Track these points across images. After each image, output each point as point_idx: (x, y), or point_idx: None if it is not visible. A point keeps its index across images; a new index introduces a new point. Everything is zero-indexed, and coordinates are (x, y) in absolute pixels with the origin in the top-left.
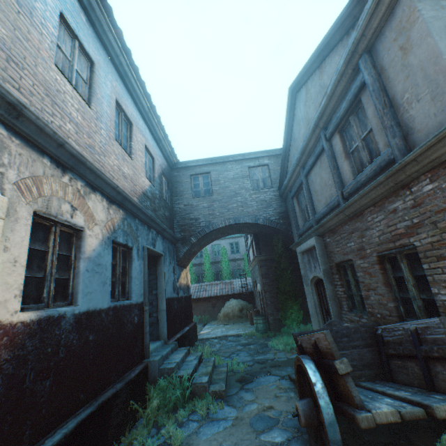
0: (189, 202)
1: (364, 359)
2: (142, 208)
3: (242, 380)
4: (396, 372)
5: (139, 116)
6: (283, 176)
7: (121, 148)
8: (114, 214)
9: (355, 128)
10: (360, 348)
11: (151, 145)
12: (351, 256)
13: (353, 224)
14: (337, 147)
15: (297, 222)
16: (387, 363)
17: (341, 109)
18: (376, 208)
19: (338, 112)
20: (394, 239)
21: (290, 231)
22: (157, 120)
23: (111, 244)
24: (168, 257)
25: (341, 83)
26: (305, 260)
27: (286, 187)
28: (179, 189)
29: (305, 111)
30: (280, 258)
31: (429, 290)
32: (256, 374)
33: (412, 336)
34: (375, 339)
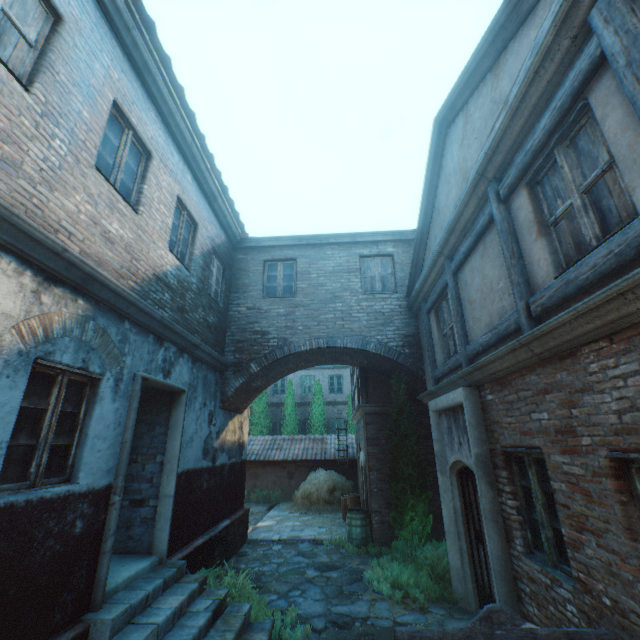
0: (255, 304)
1: None
2: (138, 301)
3: None
4: None
5: (173, 147)
6: (416, 275)
7: (110, 187)
8: (56, 305)
9: (568, 169)
10: None
11: (194, 202)
12: (540, 442)
13: (550, 373)
14: (522, 213)
15: (434, 355)
16: None
17: (536, 131)
18: (616, 345)
19: (529, 140)
20: None
21: (420, 369)
22: (208, 162)
23: (30, 366)
24: (202, 394)
25: (540, 75)
26: (443, 426)
27: (418, 293)
28: (243, 281)
29: (461, 157)
30: (400, 414)
31: None
32: None
33: None
34: None
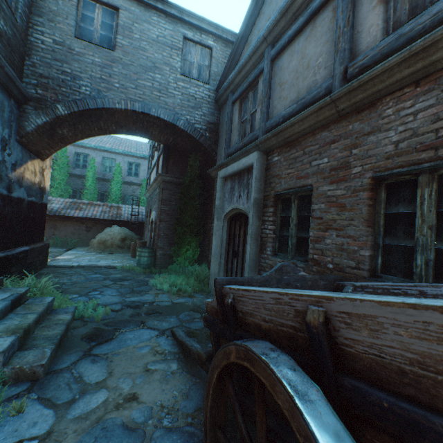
0: (65, 40)
1: None
2: None
3: (93, 338)
4: None
5: None
6: (230, 70)
7: None
8: None
9: None
10: None
11: None
12: (313, 180)
13: (343, 126)
14: None
15: (231, 138)
16: None
17: None
18: (421, 88)
19: None
20: (442, 143)
21: (214, 151)
22: None
23: None
24: None
25: None
26: (227, 188)
27: (229, 85)
28: (49, 5)
29: None
30: (192, 183)
31: None
32: (121, 326)
33: None
34: None
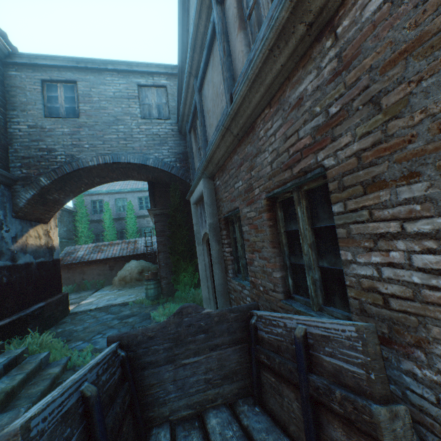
0: (37, 123)
1: (227, 367)
2: None
3: None
4: (268, 393)
5: None
6: None
7: None
8: None
9: None
10: (223, 349)
11: None
12: (238, 203)
13: (243, 149)
14: (231, 11)
15: (194, 165)
16: (258, 373)
17: None
18: (273, 109)
19: None
20: (293, 162)
21: (188, 178)
22: None
23: None
24: None
25: None
26: (198, 213)
27: (183, 117)
28: (19, 99)
29: None
30: (176, 212)
31: (335, 254)
32: None
33: (298, 349)
34: (248, 329)
